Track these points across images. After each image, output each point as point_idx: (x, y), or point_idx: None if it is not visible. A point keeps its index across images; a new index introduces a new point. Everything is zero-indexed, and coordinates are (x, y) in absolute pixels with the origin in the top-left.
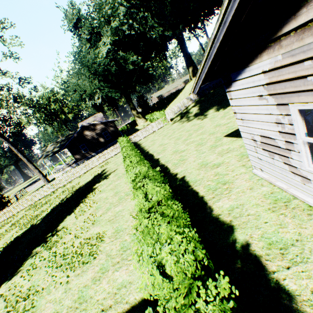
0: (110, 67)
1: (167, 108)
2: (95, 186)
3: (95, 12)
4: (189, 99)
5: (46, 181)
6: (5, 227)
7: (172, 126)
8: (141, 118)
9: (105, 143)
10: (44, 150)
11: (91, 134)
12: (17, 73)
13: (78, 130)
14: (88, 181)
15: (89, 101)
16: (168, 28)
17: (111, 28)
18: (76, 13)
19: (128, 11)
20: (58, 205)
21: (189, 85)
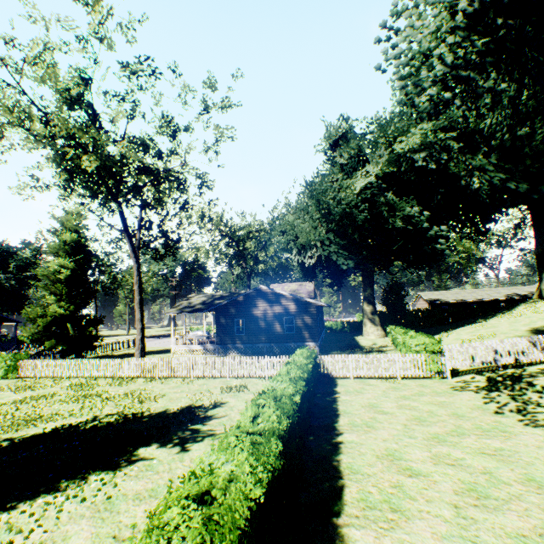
0: (356, 211)
1: (448, 334)
2: (143, 450)
3: (375, 133)
4: (538, 343)
5: (140, 350)
6: (20, 394)
7: (455, 397)
8: (376, 325)
9: (279, 336)
10: (189, 298)
11: (265, 308)
12: (206, 172)
13: (249, 292)
14: (167, 411)
15: (296, 256)
16: (521, 178)
17: (391, 153)
18: (344, 128)
19: (450, 74)
20: (66, 431)
21: (530, 307)
